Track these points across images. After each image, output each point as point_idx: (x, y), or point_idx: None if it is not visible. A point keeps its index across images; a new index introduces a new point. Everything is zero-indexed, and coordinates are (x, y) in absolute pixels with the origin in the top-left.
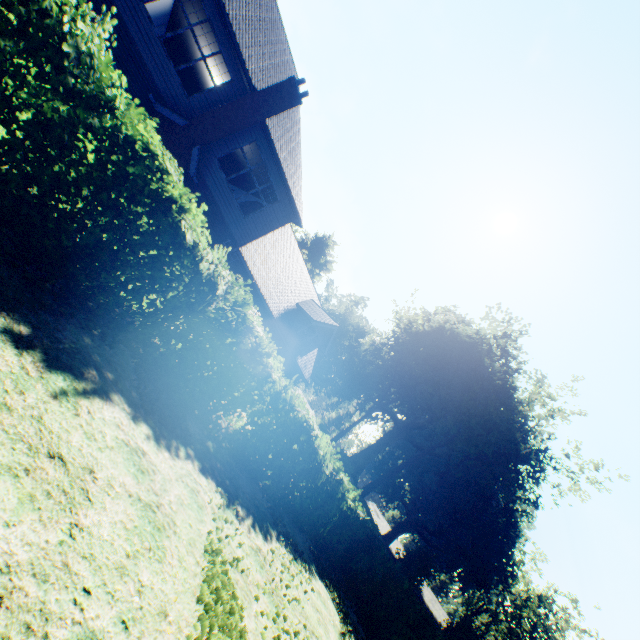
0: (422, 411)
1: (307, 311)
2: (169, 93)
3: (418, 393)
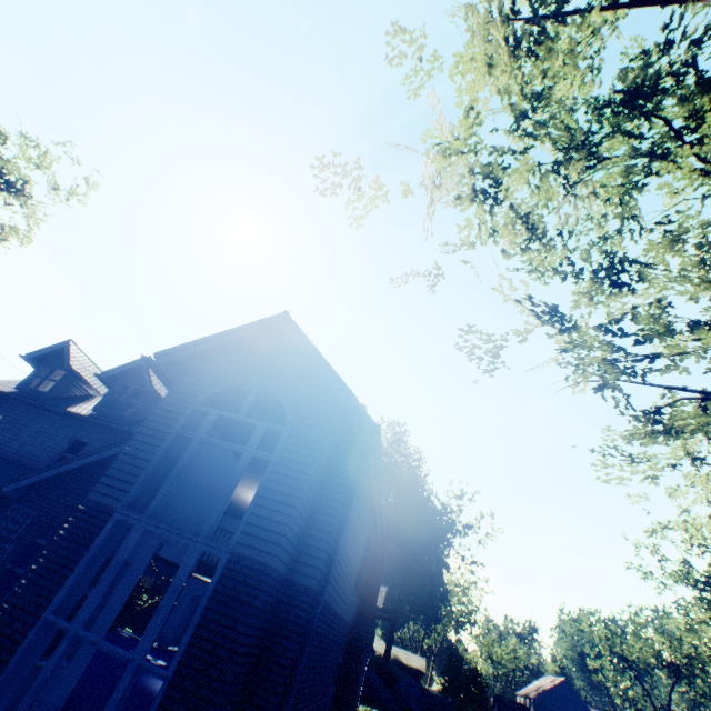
0: None
1: None
2: (353, 616)
3: None
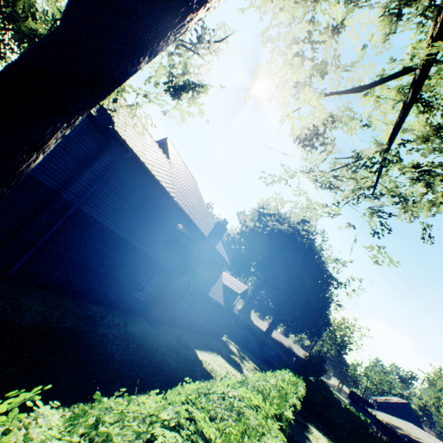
0: (273, 273)
1: (231, 287)
2: (174, 266)
3: (269, 265)
